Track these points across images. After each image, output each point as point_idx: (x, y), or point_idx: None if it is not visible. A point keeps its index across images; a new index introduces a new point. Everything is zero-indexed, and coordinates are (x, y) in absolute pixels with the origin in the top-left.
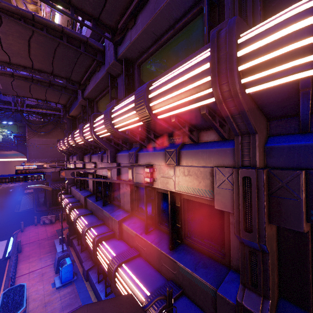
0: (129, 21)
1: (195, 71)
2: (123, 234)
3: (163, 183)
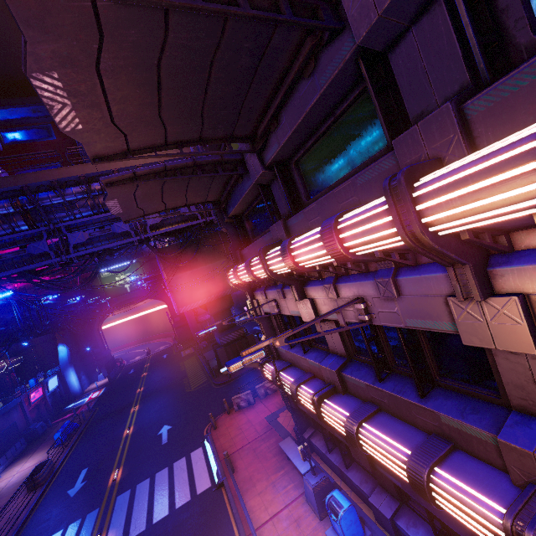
0: None
1: None
2: None
3: None
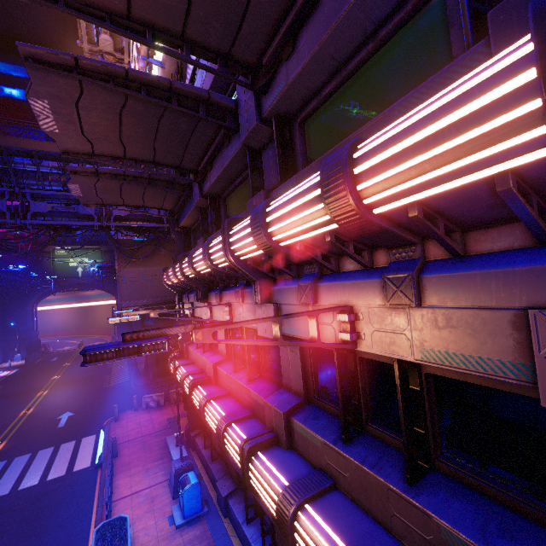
0: (283, 46)
1: (488, 96)
2: (295, 440)
3: (381, 343)
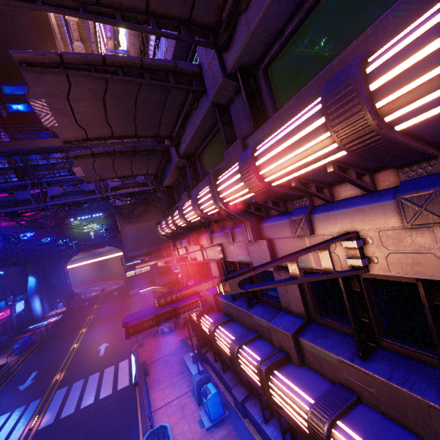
0: None
1: None
2: (306, 357)
3: (400, 265)
